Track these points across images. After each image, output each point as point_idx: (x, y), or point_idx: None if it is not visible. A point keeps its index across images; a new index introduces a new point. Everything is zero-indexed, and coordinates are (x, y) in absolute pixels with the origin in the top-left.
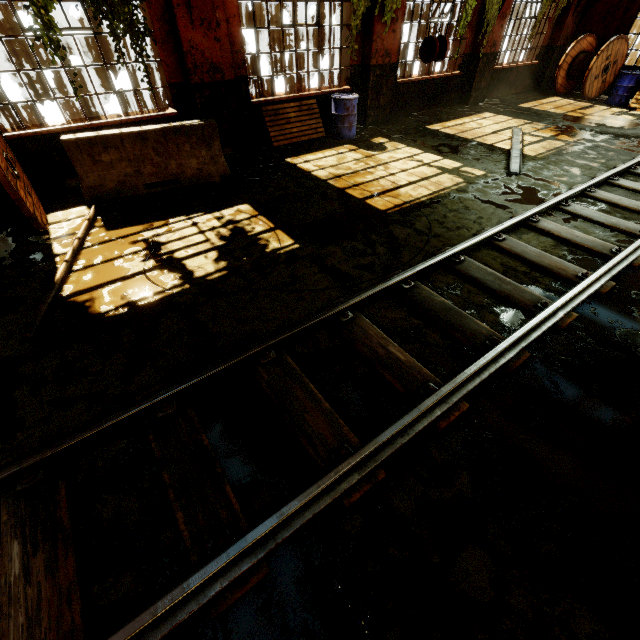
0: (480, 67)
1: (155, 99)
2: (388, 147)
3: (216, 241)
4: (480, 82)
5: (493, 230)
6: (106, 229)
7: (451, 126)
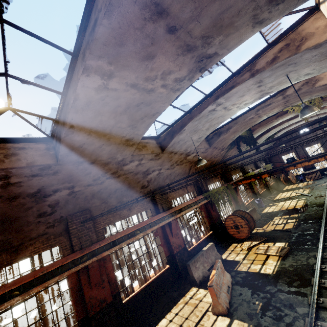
0: (268, 187)
1: (234, 210)
2: (276, 204)
3: (285, 219)
4: (270, 189)
5: (326, 199)
6: (261, 228)
7: (279, 197)
